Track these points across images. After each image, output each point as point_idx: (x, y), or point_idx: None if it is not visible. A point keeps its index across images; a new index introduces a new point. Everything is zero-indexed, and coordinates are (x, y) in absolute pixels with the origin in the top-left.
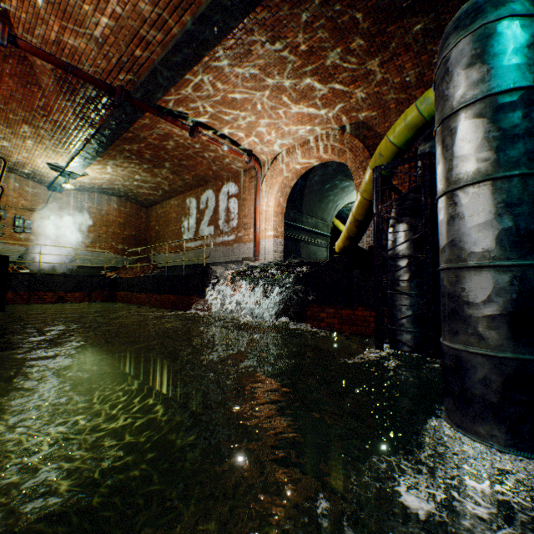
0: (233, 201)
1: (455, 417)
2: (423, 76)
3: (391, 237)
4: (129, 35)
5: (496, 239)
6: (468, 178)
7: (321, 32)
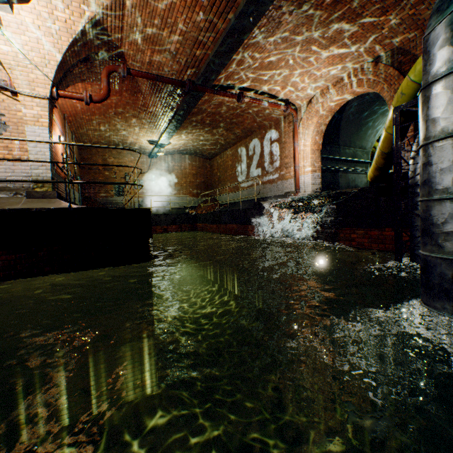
0: (274, 145)
1: (423, 298)
2: None
3: (411, 168)
4: (191, 43)
5: (452, 180)
6: (435, 136)
7: None
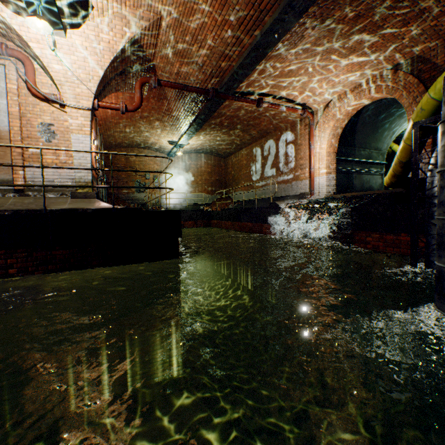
0: (290, 147)
1: (437, 304)
2: None
3: (428, 180)
4: (218, 56)
5: None
6: None
7: (367, 0)
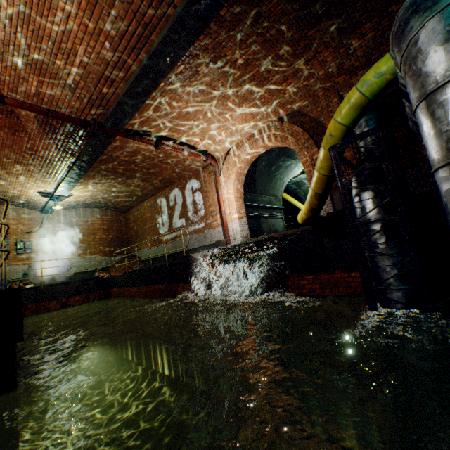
0: (197, 194)
1: None
2: (343, 65)
3: (359, 205)
4: (96, 77)
5: None
6: None
7: (254, 46)
